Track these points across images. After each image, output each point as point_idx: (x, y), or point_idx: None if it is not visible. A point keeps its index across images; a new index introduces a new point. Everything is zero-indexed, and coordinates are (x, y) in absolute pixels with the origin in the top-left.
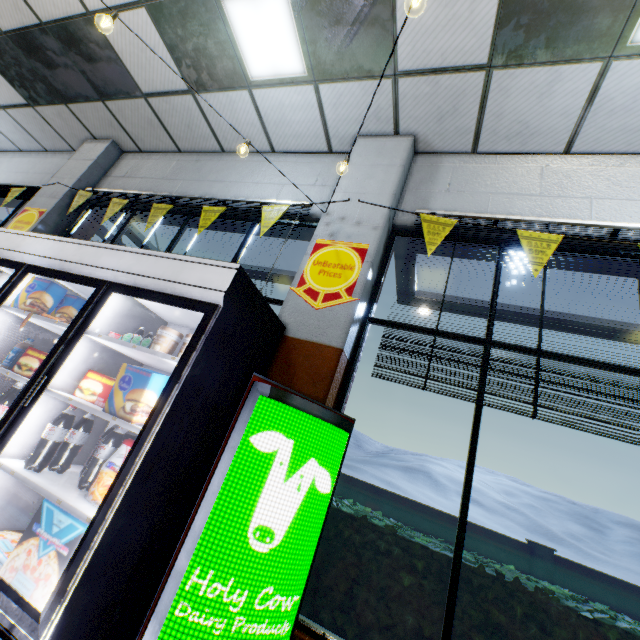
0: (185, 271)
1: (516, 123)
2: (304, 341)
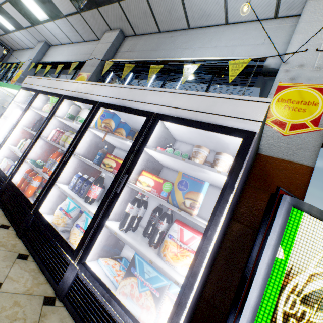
0: (217, 105)
1: None
2: (276, 158)
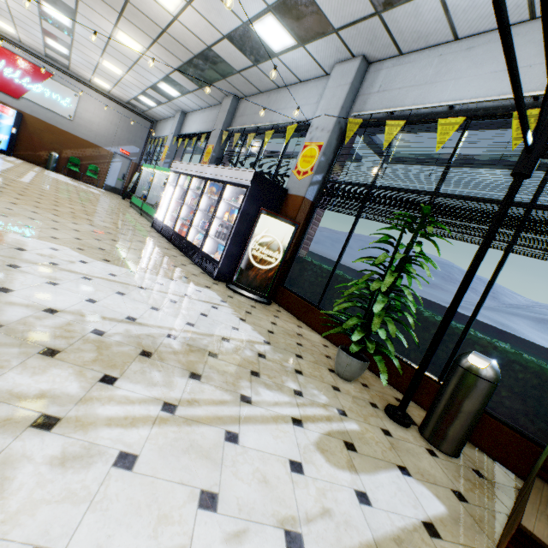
0: (242, 175)
1: (413, 33)
2: (293, 195)
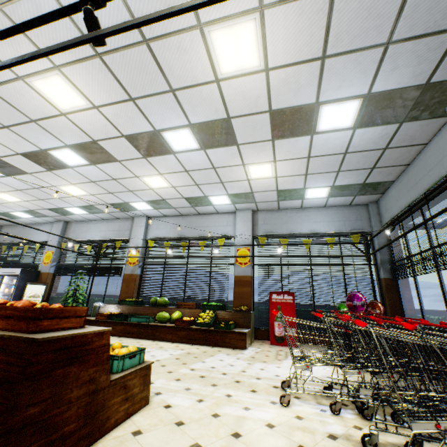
0: (15, 271)
1: (78, 219)
2: (44, 272)
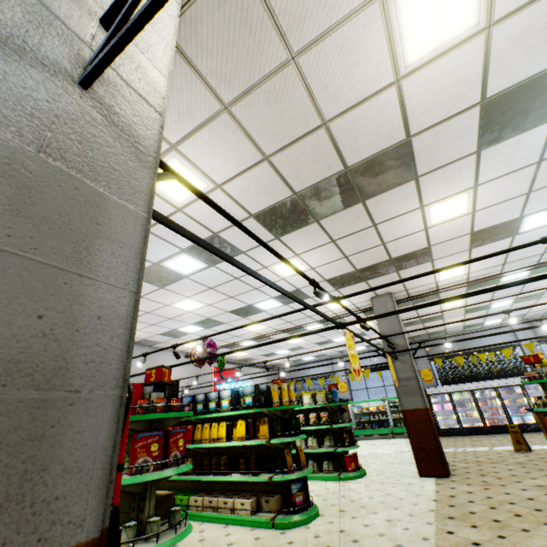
0: None
1: None
2: None
